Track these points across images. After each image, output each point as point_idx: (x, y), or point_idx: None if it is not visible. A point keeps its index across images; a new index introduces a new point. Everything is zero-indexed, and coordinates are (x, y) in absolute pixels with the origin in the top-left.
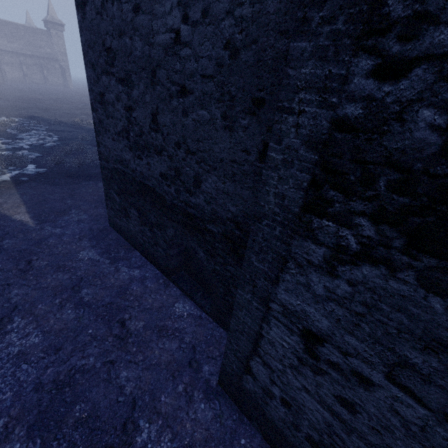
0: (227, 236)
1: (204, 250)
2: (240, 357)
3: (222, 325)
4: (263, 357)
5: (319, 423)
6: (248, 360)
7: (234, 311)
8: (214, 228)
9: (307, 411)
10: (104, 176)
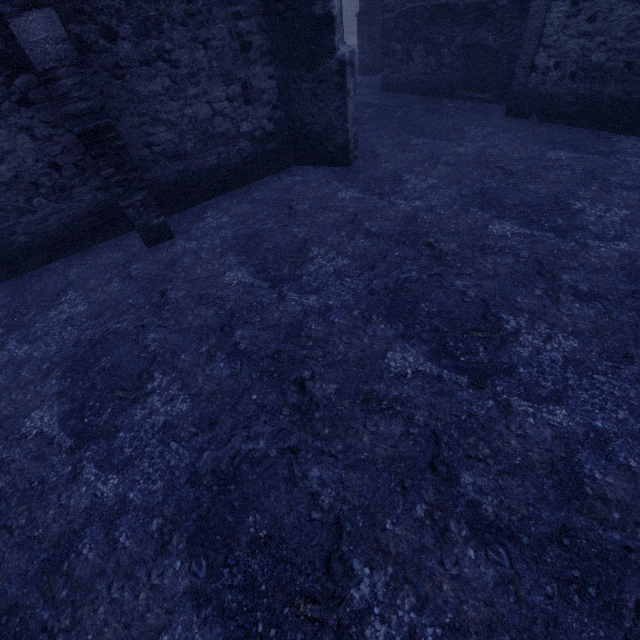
0: (515, 0)
1: (492, 32)
2: (527, 64)
3: (502, 101)
4: (544, 43)
5: (577, 54)
6: (533, 59)
7: (526, 26)
8: (505, 1)
9: (570, 54)
10: (385, 31)
